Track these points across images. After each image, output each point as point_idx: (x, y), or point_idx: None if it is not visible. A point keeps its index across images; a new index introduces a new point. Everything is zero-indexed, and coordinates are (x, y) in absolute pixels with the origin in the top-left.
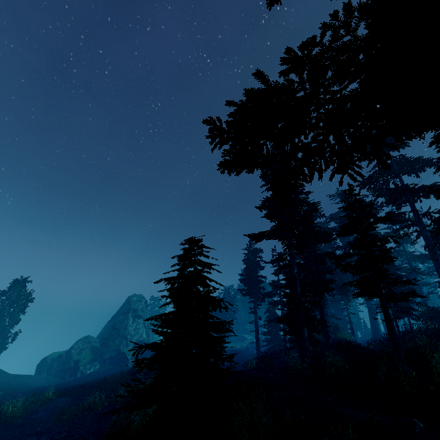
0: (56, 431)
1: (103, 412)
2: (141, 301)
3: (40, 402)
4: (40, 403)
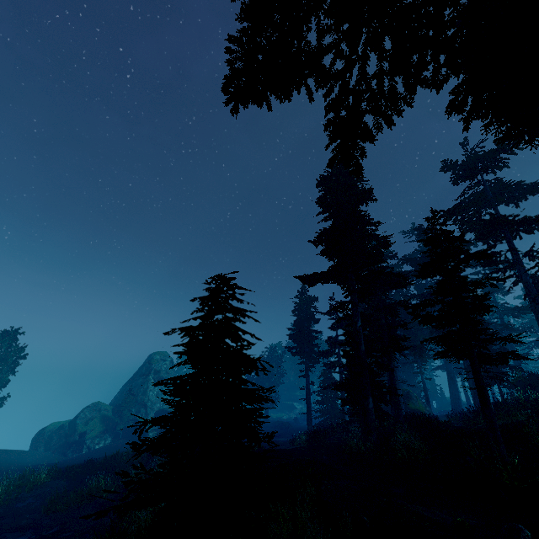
0: (45, 525)
1: (108, 501)
2: (166, 360)
3: (28, 486)
4: (29, 487)
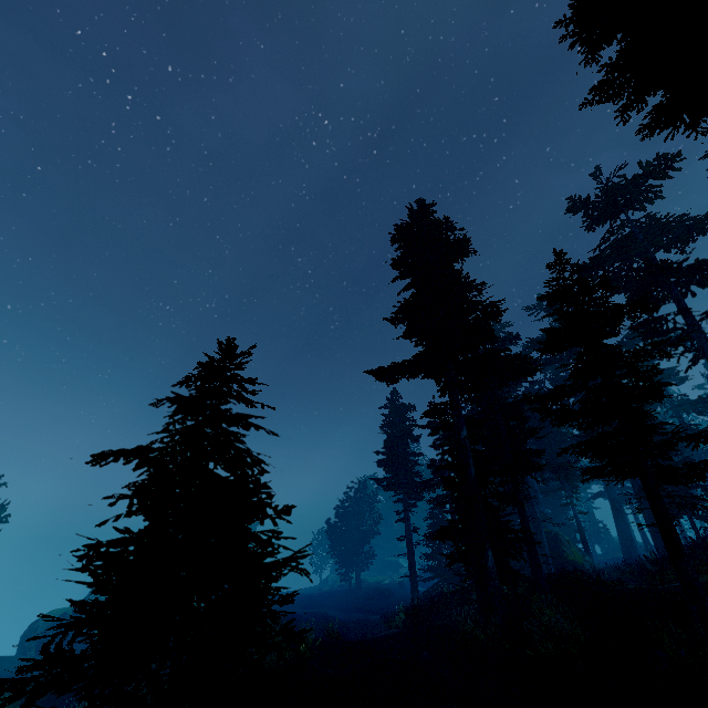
0: None
1: None
2: None
3: None
4: None
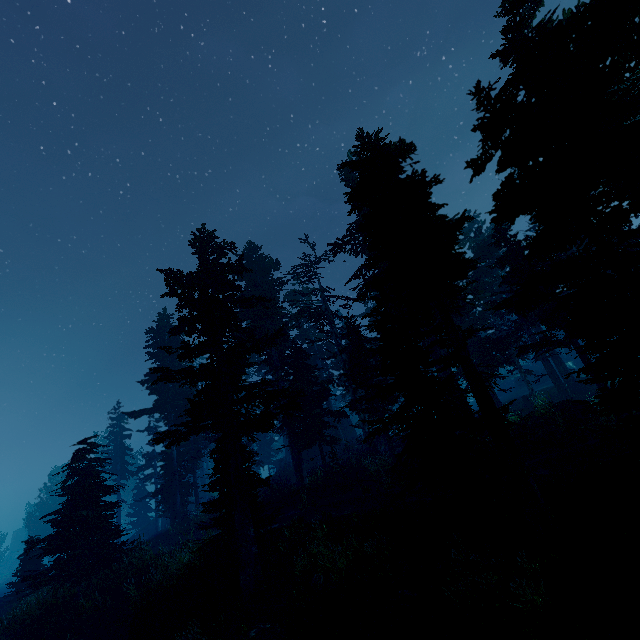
0: None
1: None
2: None
3: None
4: None
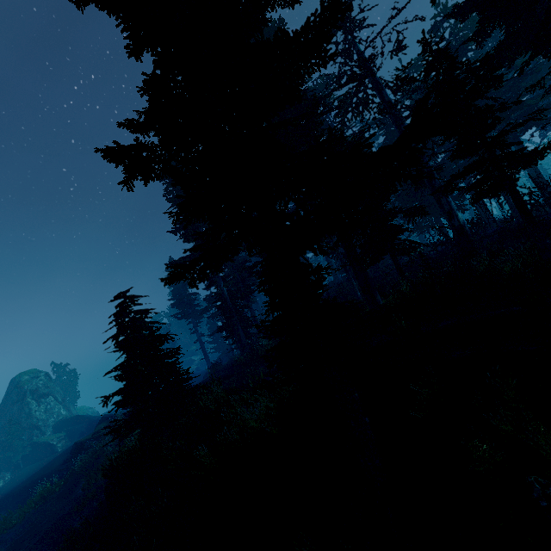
0: (11, 537)
1: (64, 491)
2: (39, 376)
3: None
4: None
